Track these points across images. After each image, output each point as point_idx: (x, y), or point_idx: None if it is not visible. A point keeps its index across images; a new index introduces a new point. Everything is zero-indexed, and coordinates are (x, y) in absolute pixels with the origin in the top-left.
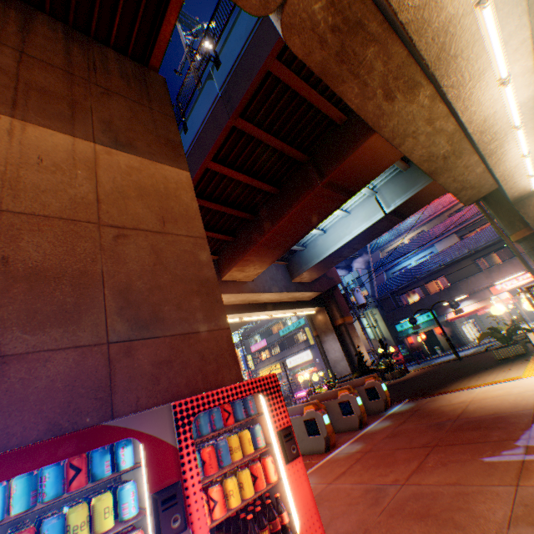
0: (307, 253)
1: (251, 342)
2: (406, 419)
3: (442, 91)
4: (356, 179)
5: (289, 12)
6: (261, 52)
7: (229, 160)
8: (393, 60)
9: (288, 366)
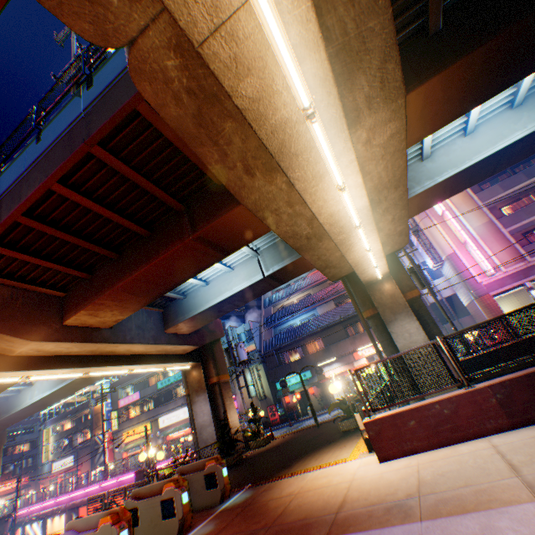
0: (187, 302)
1: (122, 394)
2: (231, 521)
3: (290, 181)
4: (231, 239)
5: (139, 56)
6: (131, 89)
7: (86, 187)
8: (251, 140)
9: (160, 426)
